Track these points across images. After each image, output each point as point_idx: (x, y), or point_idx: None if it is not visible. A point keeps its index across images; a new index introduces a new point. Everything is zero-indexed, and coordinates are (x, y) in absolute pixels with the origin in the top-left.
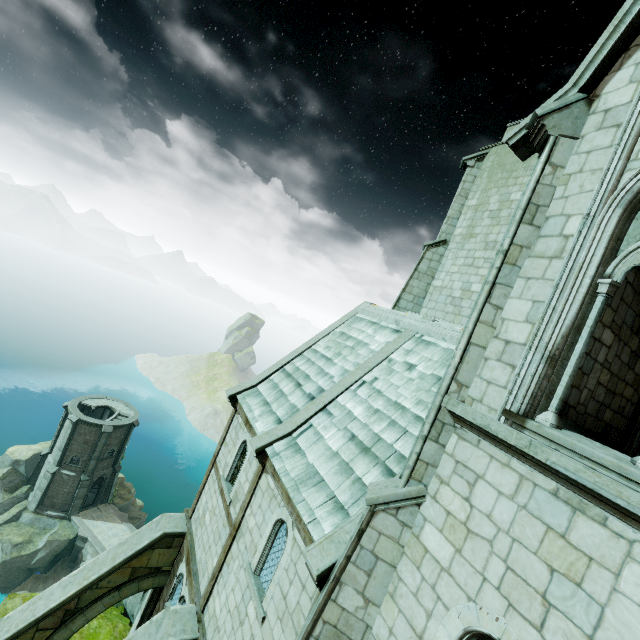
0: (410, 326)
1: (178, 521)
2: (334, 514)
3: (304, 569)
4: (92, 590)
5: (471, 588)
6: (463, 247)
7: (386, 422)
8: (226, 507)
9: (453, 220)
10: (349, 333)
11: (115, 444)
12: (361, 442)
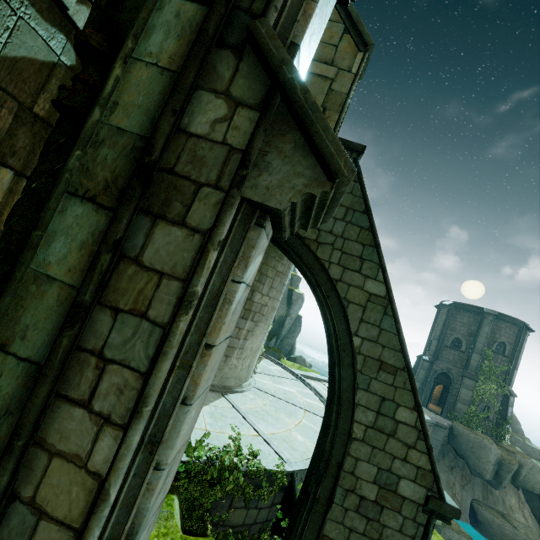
0: None
1: None
2: None
3: None
4: None
5: None
6: None
7: None
8: None
9: None
10: None
11: (462, 333)
12: None
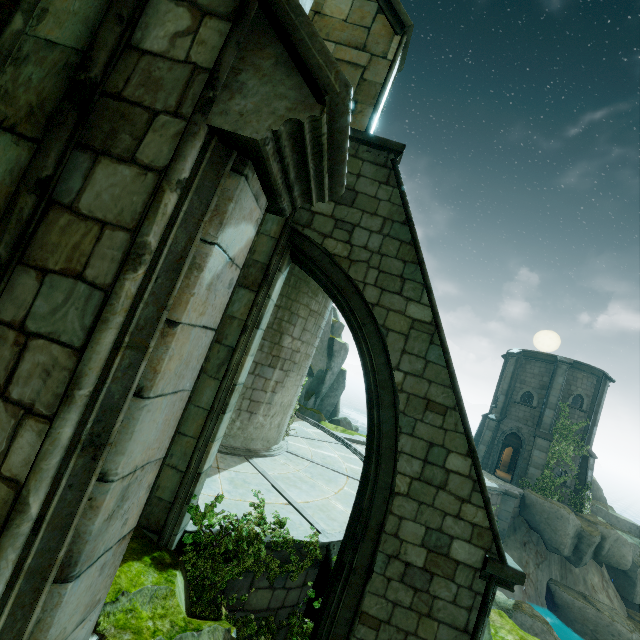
0: None
1: None
2: None
3: None
4: None
5: None
6: None
7: None
8: None
9: None
10: None
11: (533, 386)
12: None
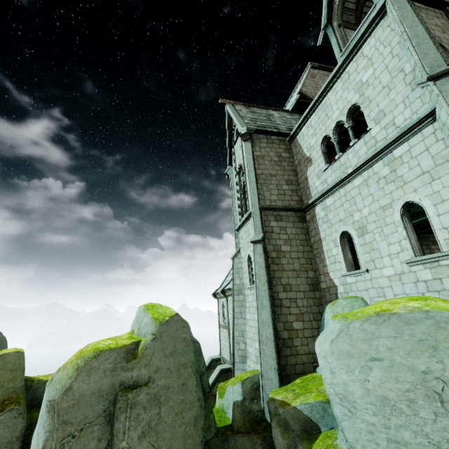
0: None
1: (216, 356)
2: None
3: None
4: None
5: (246, 253)
6: None
7: None
8: (225, 327)
9: None
10: None
11: None
12: None
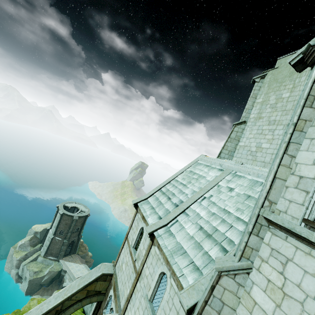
0: (228, 167)
1: (109, 267)
2: (193, 272)
3: (177, 302)
4: (68, 301)
5: None
6: (255, 124)
7: (219, 220)
8: (133, 262)
9: (249, 110)
10: (194, 171)
11: (79, 225)
12: (206, 231)
